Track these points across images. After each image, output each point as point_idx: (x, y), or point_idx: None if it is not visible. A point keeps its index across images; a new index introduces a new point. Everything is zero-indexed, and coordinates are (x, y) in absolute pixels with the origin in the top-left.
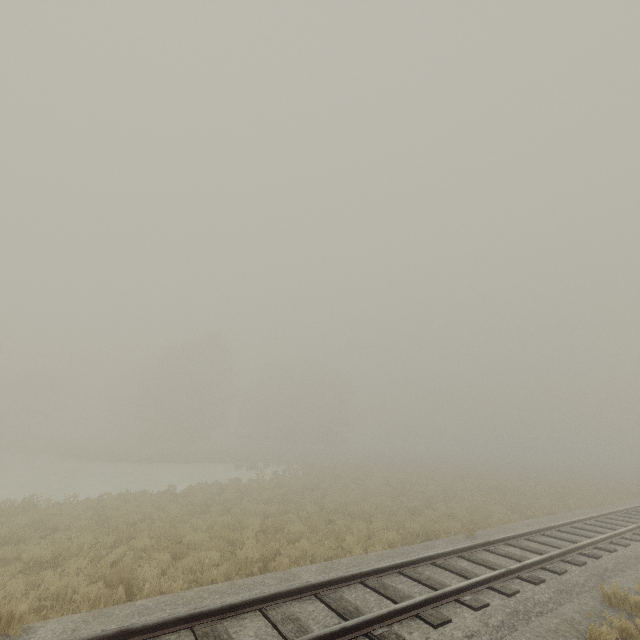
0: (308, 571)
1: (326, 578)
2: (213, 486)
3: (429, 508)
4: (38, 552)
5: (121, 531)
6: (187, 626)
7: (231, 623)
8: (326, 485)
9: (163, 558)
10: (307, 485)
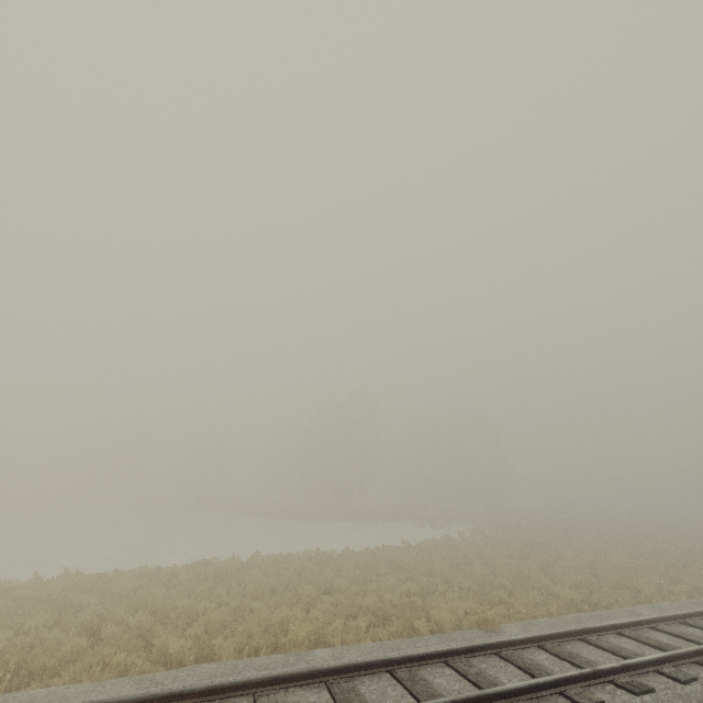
0: (642, 609)
1: (684, 611)
2: (436, 542)
3: (691, 566)
4: (410, 586)
5: (436, 575)
6: (616, 631)
7: (641, 633)
8: (543, 543)
9: (503, 595)
10: (529, 542)
